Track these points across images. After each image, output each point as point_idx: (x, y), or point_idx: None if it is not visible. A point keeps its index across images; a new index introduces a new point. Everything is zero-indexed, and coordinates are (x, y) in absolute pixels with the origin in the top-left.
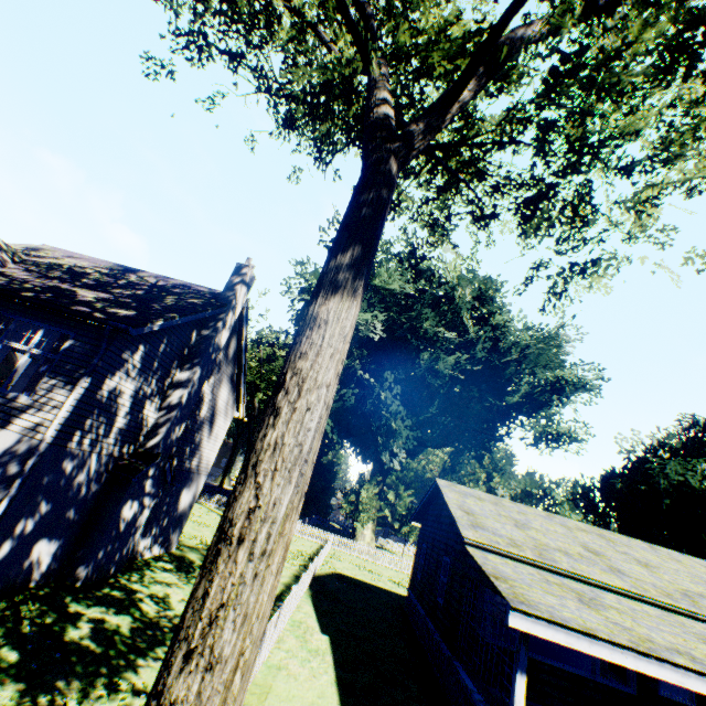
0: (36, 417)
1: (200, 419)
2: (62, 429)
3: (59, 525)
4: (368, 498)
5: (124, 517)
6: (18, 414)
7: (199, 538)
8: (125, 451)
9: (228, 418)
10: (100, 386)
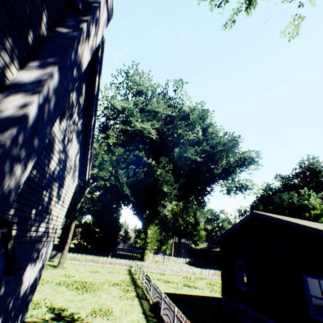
0: None
1: (48, 172)
2: None
3: None
4: (152, 234)
5: None
6: None
7: (42, 304)
8: None
9: (75, 179)
10: None
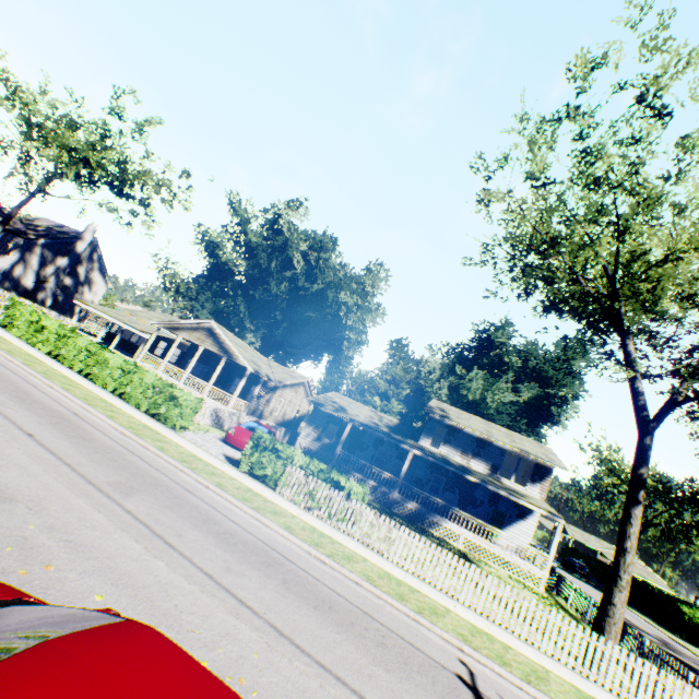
0: (10, 261)
1: (81, 281)
2: (14, 264)
3: (18, 291)
4: None
5: (40, 297)
6: (7, 260)
7: None
8: (40, 279)
9: (105, 288)
10: (26, 256)
